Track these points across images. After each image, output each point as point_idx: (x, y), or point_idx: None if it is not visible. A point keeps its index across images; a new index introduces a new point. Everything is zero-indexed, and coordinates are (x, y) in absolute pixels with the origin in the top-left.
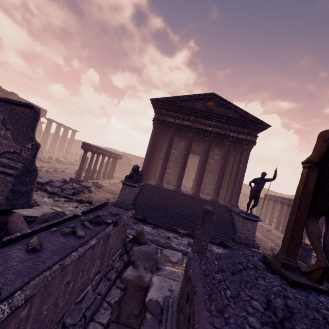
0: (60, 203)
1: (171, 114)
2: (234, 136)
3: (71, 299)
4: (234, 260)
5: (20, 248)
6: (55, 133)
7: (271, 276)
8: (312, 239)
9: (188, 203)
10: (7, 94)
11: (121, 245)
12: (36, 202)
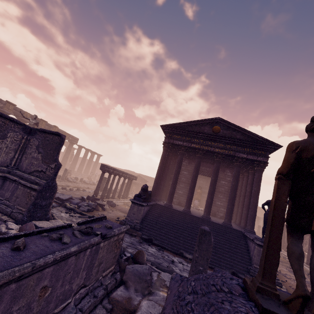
0: (75, 218)
1: (179, 138)
2: (243, 157)
3: (47, 308)
4: (209, 281)
5: (7, 246)
6: (83, 157)
7: (240, 301)
8: (292, 261)
9: (198, 225)
10: (51, 127)
11: (115, 262)
12: (53, 216)
